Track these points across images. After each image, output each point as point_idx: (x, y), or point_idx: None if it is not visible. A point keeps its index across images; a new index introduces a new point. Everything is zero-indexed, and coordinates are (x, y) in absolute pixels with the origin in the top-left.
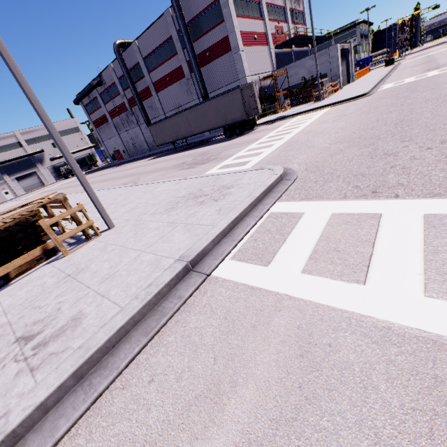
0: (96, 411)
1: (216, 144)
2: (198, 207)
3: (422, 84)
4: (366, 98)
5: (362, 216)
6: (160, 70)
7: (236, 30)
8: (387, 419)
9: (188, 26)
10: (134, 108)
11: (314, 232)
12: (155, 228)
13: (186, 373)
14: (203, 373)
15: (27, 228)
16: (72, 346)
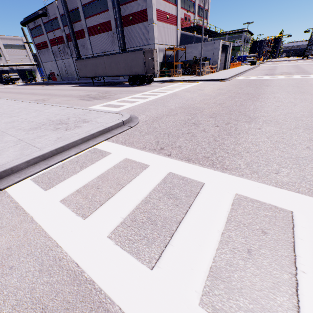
0: None
1: (120, 87)
2: (50, 132)
3: (256, 82)
4: (223, 82)
5: (138, 165)
6: (94, 19)
7: (153, 6)
8: None
9: None
10: (70, 43)
11: (101, 170)
12: (6, 141)
13: None
14: None
15: None
16: None
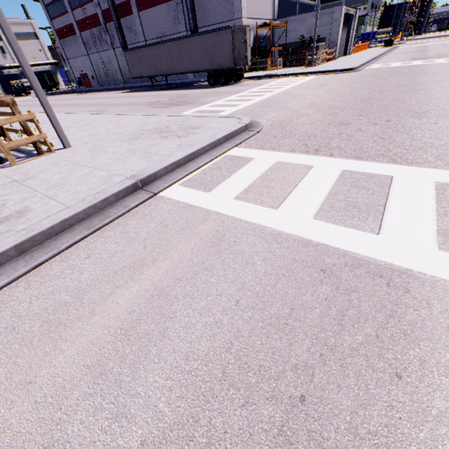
0: (36, 274)
1: (197, 90)
2: (161, 141)
3: (403, 70)
4: (352, 73)
5: (298, 166)
6: None
7: None
8: (253, 278)
9: None
10: (109, 25)
11: (256, 173)
12: (113, 152)
13: (119, 254)
14: (133, 254)
15: None
16: (16, 229)
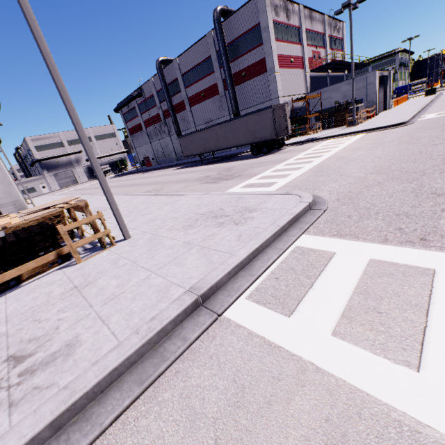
0: None
1: (242, 161)
2: (217, 229)
3: None
4: (405, 126)
5: (409, 269)
6: (196, 86)
7: (273, 53)
8: None
9: (227, 47)
10: (167, 119)
11: (348, 280)
12: (170, 246)
13: None
14: None
15: (46, 231)
16: (59, 382)
